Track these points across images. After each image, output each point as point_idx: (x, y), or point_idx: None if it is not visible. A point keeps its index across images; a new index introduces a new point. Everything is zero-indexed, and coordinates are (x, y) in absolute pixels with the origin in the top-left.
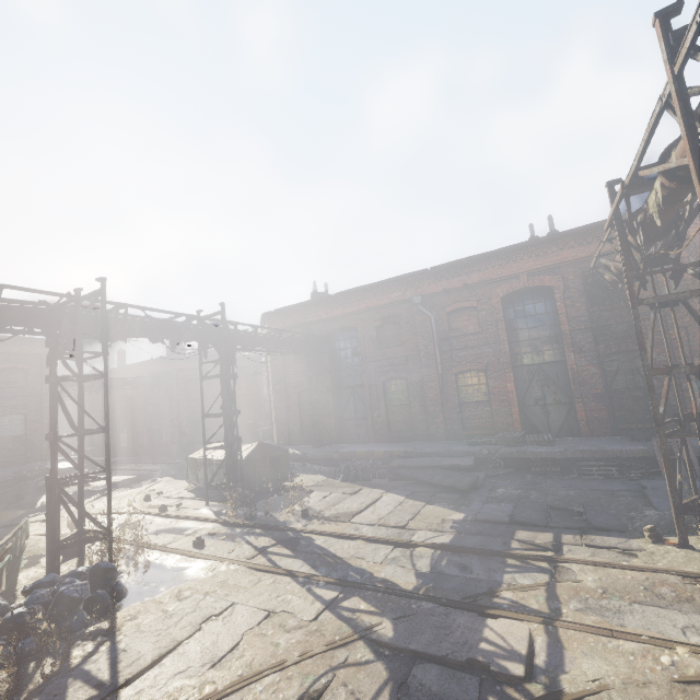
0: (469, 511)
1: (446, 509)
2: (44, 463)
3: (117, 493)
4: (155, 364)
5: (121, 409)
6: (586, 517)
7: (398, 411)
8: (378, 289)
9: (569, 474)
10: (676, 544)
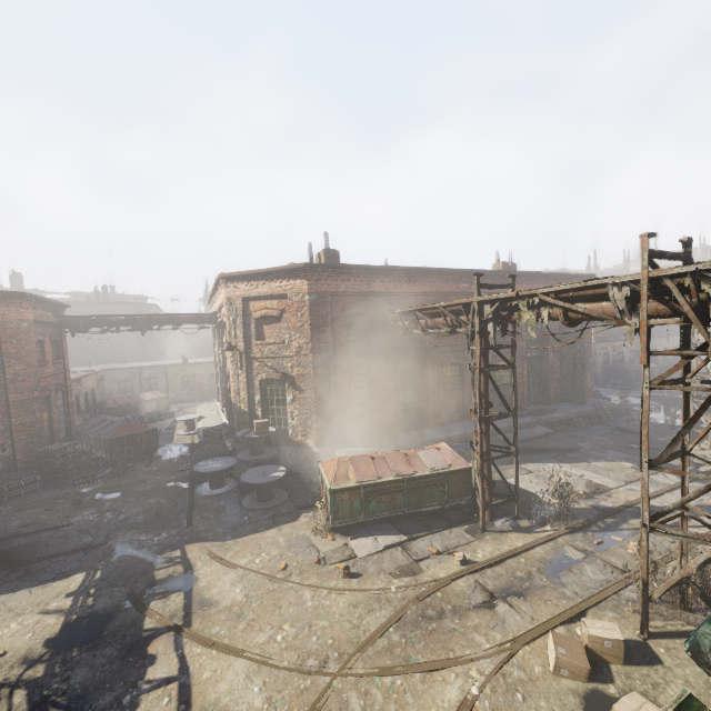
0: (618, 459)
1: (606, 462)
2: None
3: (194, 612)
4: None
5: None
6: (653, 448)
7: (452, 395)
8: (452, 276)
9: (570, 428)
10: (709, 449)
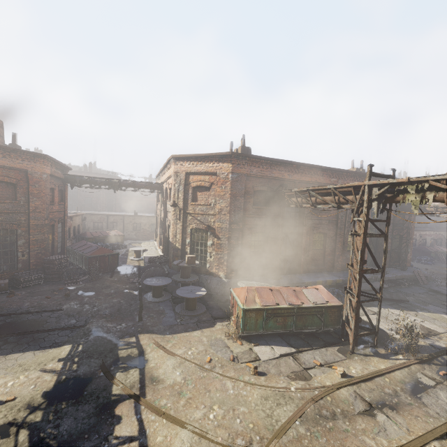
0: (438, 312)
1: (429, 313)
2: None
3: (147, 386)
4: None
5: None
6: None
7: (317, 253)
8: (327, 172)
9: (396, 285)
10: None
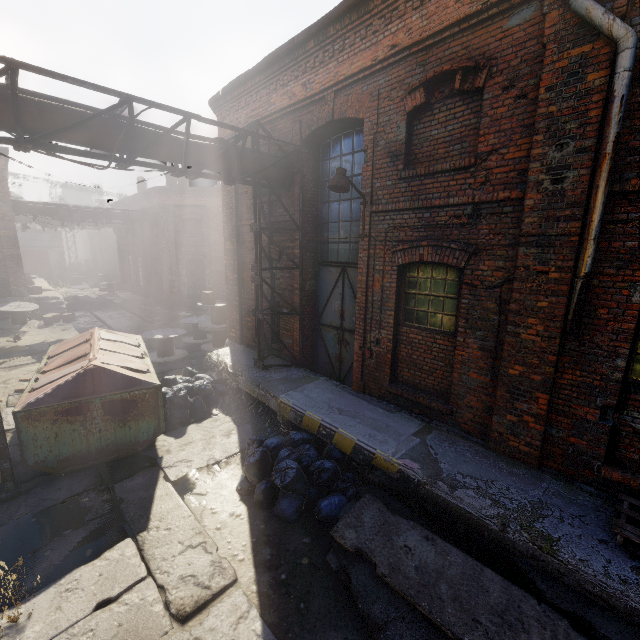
0: None
1: None
2: (6, 300)
3: (6, 368)
4: (152, 196)
5: (137, 246)
6: None
7: (422, 344)
8: None
9: None
10: None
